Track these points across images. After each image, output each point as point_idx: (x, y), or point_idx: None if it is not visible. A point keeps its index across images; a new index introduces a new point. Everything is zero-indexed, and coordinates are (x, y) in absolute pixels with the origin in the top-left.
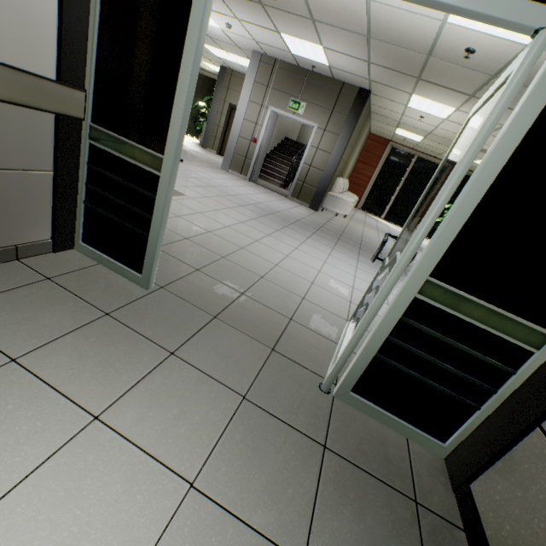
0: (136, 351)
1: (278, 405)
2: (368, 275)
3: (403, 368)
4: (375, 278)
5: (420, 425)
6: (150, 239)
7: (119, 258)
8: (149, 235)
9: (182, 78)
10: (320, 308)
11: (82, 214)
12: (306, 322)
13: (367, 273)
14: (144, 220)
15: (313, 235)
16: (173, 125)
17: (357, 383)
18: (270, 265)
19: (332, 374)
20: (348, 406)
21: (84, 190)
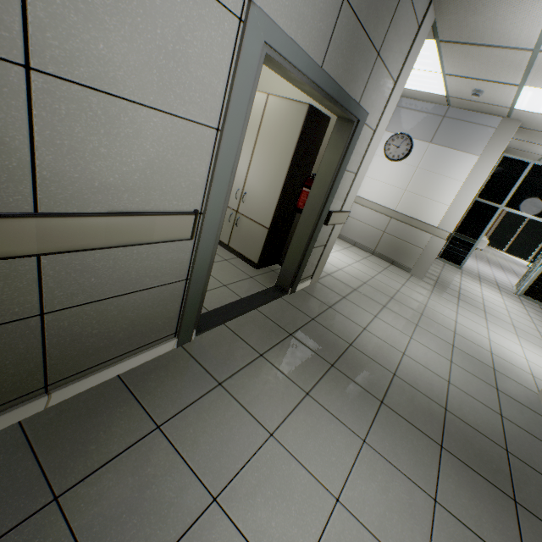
0: (473, 279)
1: (506, 292)
2: (512, 278)
3: (538, 287)
4: (526, 272)
5: (541, 302)
6: (466, 257)
7: (451, 261)
8: (466, 257)
9: (487, 227)
10: (502, 282)
11: (442, 251)
12: (501, 284)
13: (511, 277)
14: (464, 253)
15: (476, 259)
16: (482, 235)
17: (524, 292)
18: (476, 269)
19: (518, 289)
20: (522, 297)
21: (446, 245)
